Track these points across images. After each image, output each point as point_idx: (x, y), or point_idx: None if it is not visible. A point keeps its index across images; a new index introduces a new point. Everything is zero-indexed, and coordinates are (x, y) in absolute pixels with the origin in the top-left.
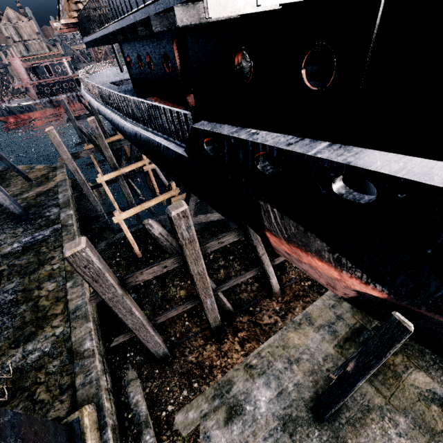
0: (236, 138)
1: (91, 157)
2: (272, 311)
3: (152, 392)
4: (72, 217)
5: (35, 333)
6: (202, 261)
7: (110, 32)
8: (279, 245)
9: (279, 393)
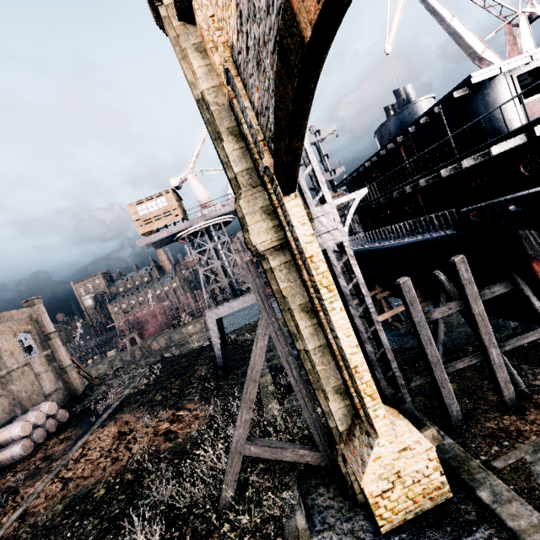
0: (493, 203)
1: None
2: None
3: None
4: None
5: None
6: (480, 302)
7: (371, 203)
8: None
9: None
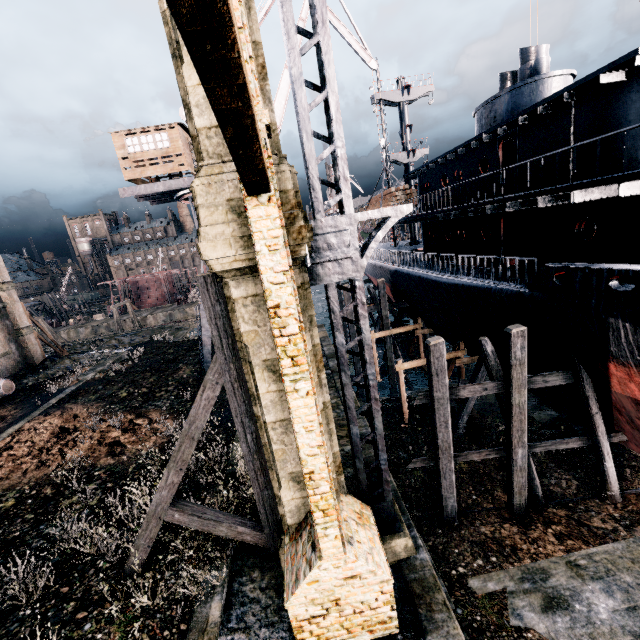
0: (591, 269)
1: None
2: (606, 515)
3: (436, 547)
4: None
5: None
6: (525, 391)
7: (439, 214)
8: (625, 386)
9: (631, 608)
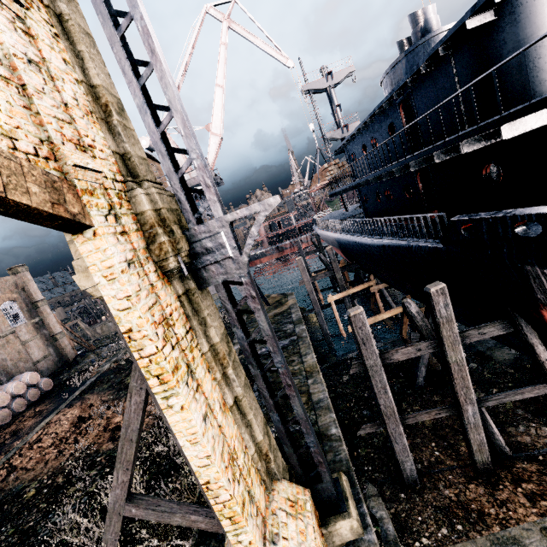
0: (494, 218)
1: (315, 285)
2: None
3: (399, 515)
4: (305, 330)
5: (286, 414)
6: (460, 347)
7: (362, 181)
8: None
9: None
